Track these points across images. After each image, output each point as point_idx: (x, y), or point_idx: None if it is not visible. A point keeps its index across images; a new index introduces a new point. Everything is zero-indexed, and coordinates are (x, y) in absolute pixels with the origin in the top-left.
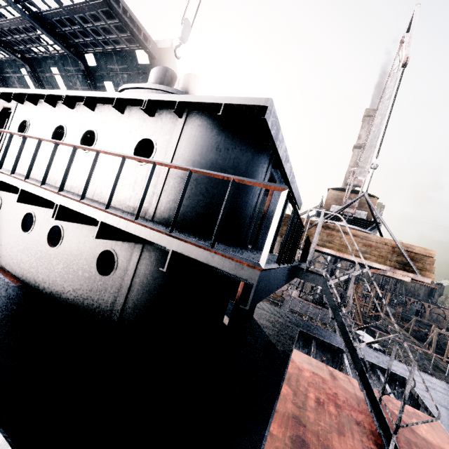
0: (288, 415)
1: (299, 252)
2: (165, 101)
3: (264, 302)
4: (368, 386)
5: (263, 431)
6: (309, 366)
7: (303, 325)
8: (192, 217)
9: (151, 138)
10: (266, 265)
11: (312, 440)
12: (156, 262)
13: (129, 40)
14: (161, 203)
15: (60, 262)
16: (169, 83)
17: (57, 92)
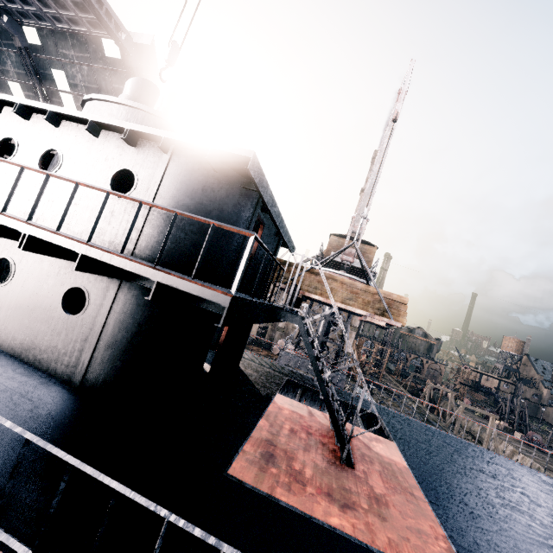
0: (262, 439)
1: (283, 296)
2: (150, 134)
3: (253, 354)
4: (331, 408)
5: (237, 449)
6: (289, 406)
7: (292, 375)
8: (175, 255)
9: (131, 170)
10: (238, 294)
11: (280, 454)
12: (135, 300)
13: (93, 23)
14: (142, 239)
15: (11, 301)
16: (150, 99)
17: (7, 98)
